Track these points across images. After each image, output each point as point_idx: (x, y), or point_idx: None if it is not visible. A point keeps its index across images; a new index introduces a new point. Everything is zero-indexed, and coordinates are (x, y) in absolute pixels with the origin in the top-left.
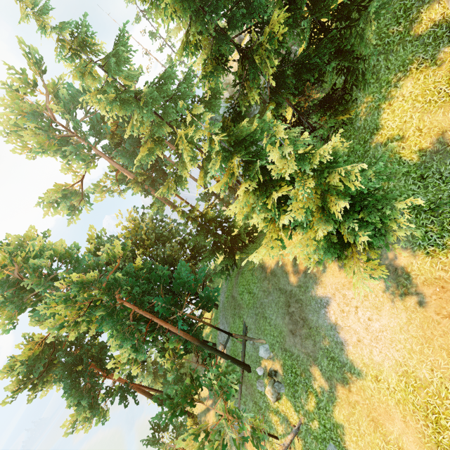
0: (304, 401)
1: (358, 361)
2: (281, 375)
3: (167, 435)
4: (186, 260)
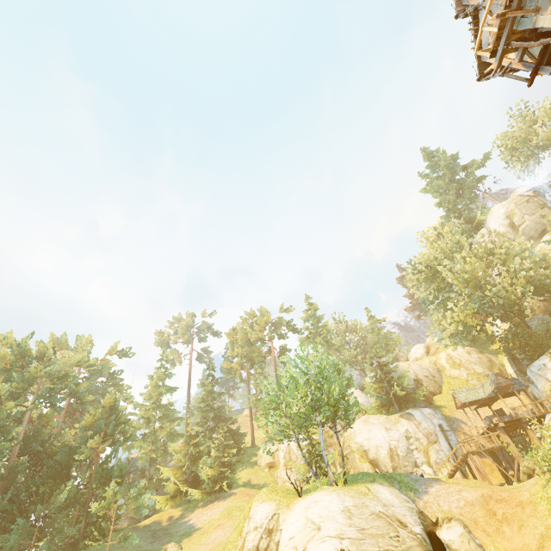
0: None
1: (201, 525)
2: None
3: None
4: None
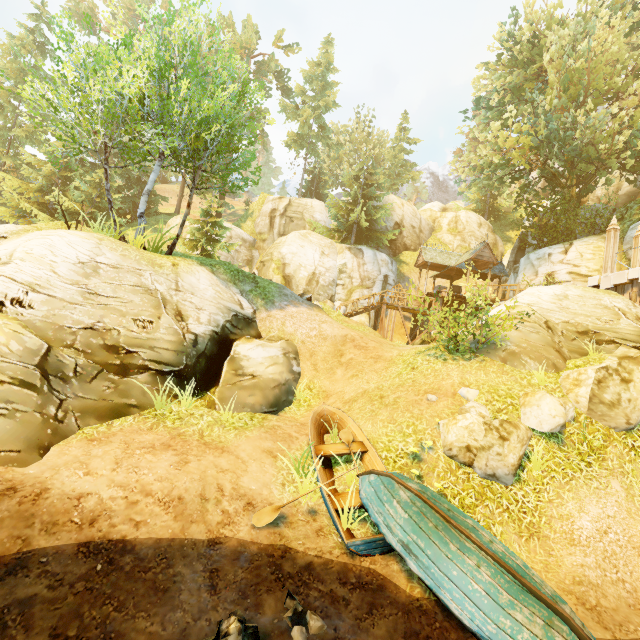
0: None
1: None
2: None
3: None
4: None
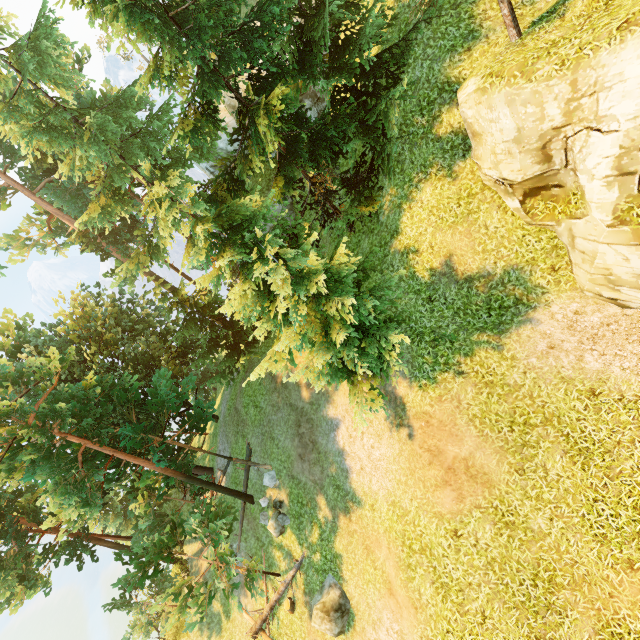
0: (308, 533)
1: (359, 490)
2: (287, 506)
3: (145, 591)
4: (171, 359)
